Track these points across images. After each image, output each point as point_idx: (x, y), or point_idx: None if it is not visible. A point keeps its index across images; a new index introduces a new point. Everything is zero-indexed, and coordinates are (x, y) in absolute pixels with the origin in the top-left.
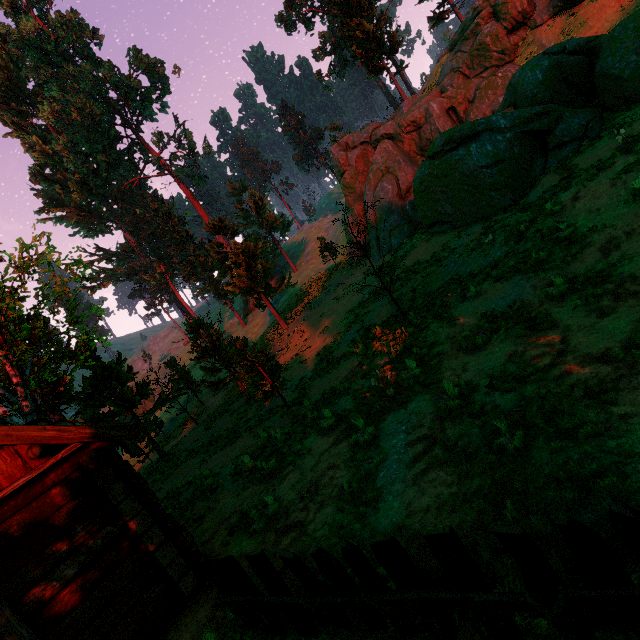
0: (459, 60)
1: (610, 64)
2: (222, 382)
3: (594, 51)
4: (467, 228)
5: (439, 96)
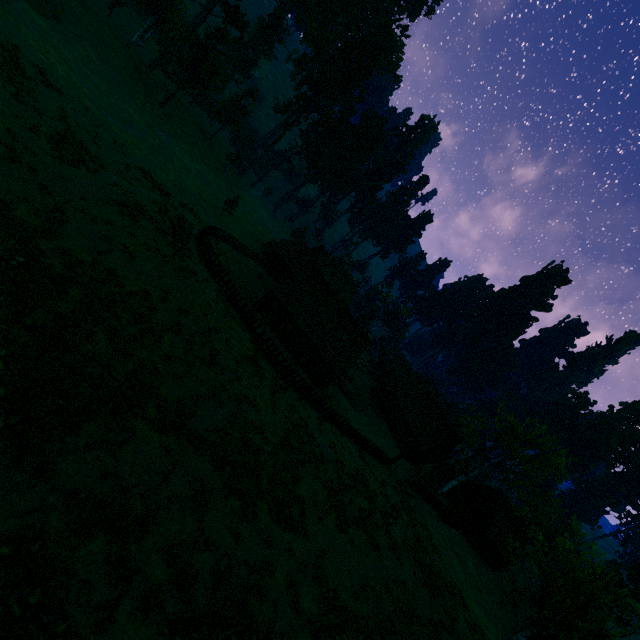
0: None
1: None
2: None
3: None
4: None
5: None
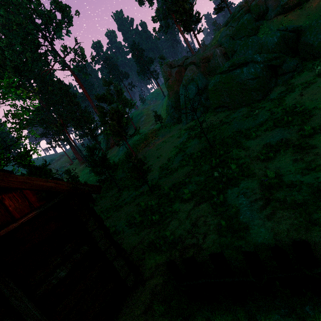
0: (230, 30)
1: (308, 38)
2: (106, 180)
3: (300, 32)
4: (237, 109)
5: (220, 46)
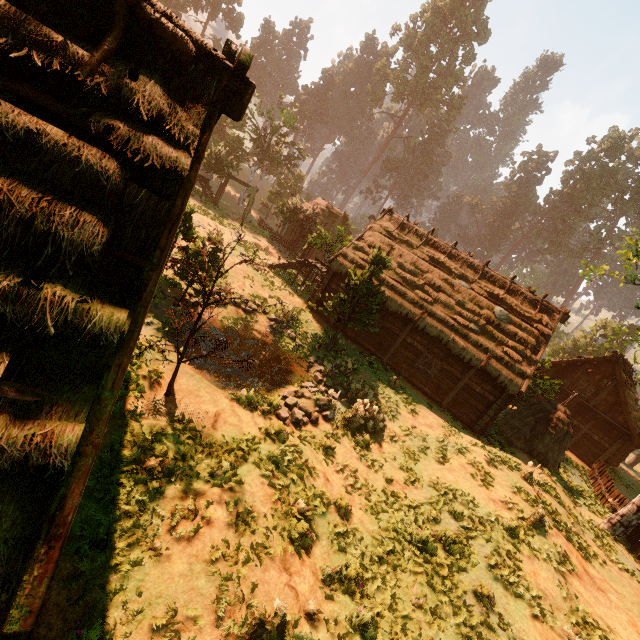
0: None
1: None
2: None
3: None
4: None
5: None
